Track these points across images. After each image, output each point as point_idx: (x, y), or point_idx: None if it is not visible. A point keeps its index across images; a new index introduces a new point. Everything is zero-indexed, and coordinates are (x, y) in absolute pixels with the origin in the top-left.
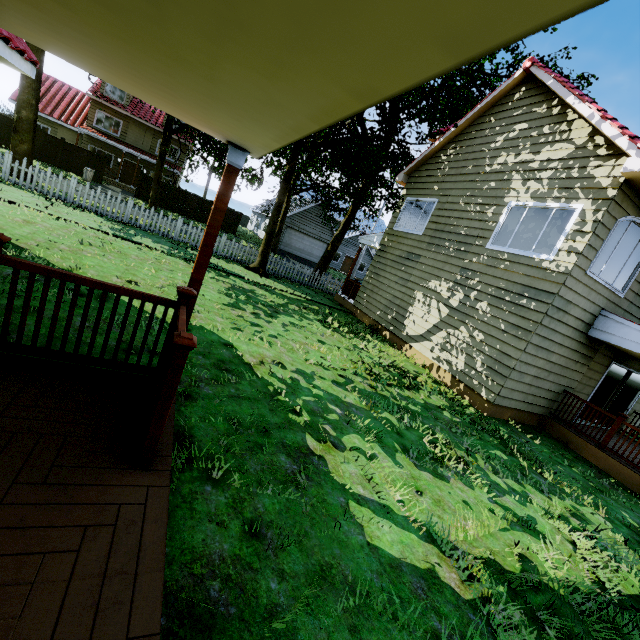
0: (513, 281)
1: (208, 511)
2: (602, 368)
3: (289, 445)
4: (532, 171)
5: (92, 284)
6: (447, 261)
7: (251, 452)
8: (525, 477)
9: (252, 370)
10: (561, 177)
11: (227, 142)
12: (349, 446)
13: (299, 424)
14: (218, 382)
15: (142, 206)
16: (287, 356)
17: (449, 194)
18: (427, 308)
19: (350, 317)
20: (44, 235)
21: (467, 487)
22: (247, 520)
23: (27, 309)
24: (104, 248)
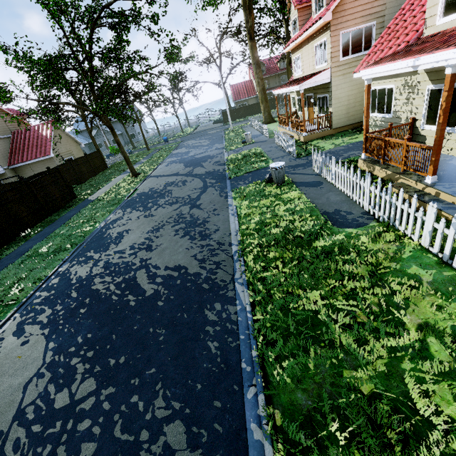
0: None
1: None
2: None
3: None
4: None
5: None
6: None
7: None
8: None
9: None
10: None
11: None
12: None
13: None
14: None
15: None
16: None
17: None
18: None
19: None
20: None
21: None
22: None
23: None
24: None
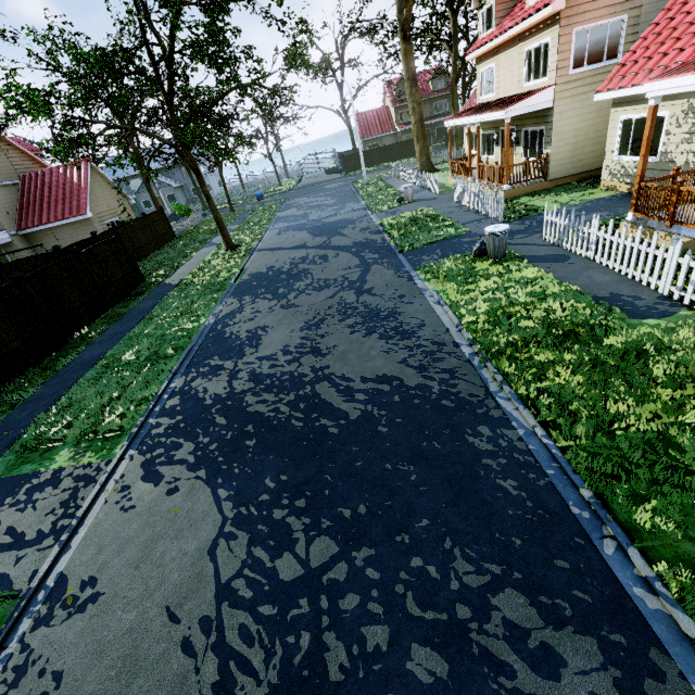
0: None
1: None
2: None
3: None
4: None
5: None
6: None
7: None
8: None
9: None
10: None
11: None
12: None
13: None
14: None
15: None
16: None
17: None
18: None
19: None
20: None
21: None
22: None
23: None
24: None
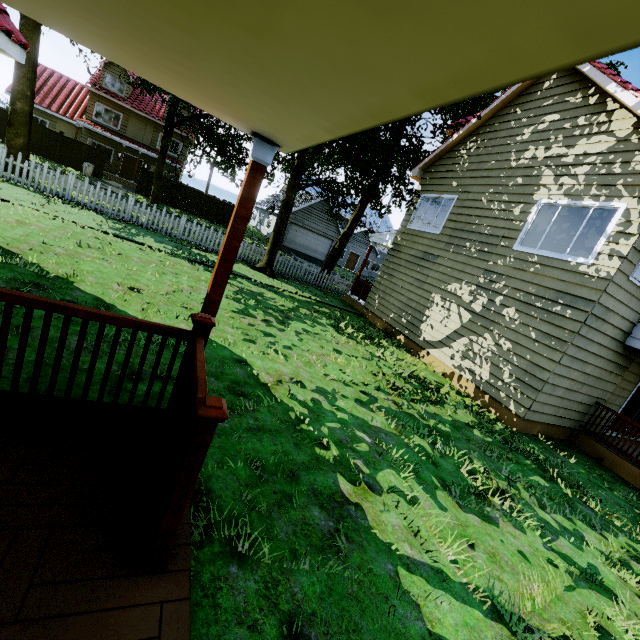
0: (545, 286)
1: (236, 607)
2: (636, 378)
3: (321, 492)
4: (565, 166)
5: (86, 315)
6: (468, 262)
7: (279, 507)
8: (572, 509)
9: (270, 392)
10: (600, 173)
11: (252, 133)
12: (386, 486)
13: (328, 461)
14: (234, 411)
15: (144, 203)
16: (305, 371)
17: (470, 191)
18: (446, 312)
19: (361, 320)
20: (39, 237)
21: (518, 531)
22: (284, 615)
23: (3, 348)
24: (104, 250)
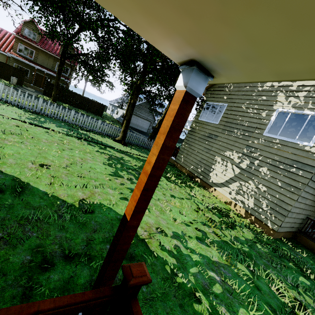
0: (284, 156)
1: None
2: None
3: None
4: (291, 91)
5: None
6: (236, 141)
7: None
8: None
9: (148, 248)
10: (313, 96)
11: (183, 62)
12: None
13: None
14: None
15: (48, 102)
16: (162, 219)
17: (234, 101)
18: (225, 167)
19: (175, 169)
20: None
21: None
22: None
23: None
24: (22, 135)
